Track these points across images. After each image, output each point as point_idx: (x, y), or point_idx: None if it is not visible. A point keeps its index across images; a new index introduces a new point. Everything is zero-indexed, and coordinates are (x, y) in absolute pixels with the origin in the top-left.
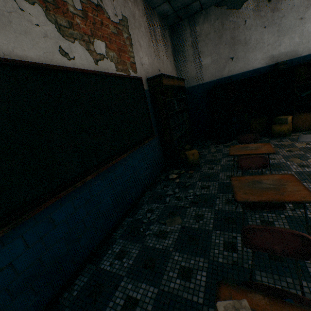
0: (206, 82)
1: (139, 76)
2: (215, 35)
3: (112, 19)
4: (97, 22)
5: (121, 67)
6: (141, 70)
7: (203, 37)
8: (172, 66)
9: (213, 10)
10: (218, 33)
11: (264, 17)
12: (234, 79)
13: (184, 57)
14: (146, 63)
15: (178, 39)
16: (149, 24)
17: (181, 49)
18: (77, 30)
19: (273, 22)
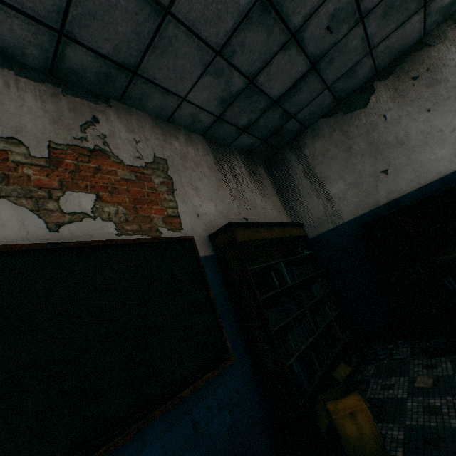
0: (349, 220)
1: (187, 235)
2: (337, 150)
3: (129, 163)
4: (84, 168)
5: (136, 226)
6: (194, 225)
7: (319, 159)
8: (278, 209)
9: (322, 124)
10: (342, 146)
11: (417, 99)
12: (406, 202)
13: (296, 192)
14: (211, 212)
15: (280, 173)
16: (219, 162)
17: (289, 183)
18: (18, 183)
19: (441, 98)
